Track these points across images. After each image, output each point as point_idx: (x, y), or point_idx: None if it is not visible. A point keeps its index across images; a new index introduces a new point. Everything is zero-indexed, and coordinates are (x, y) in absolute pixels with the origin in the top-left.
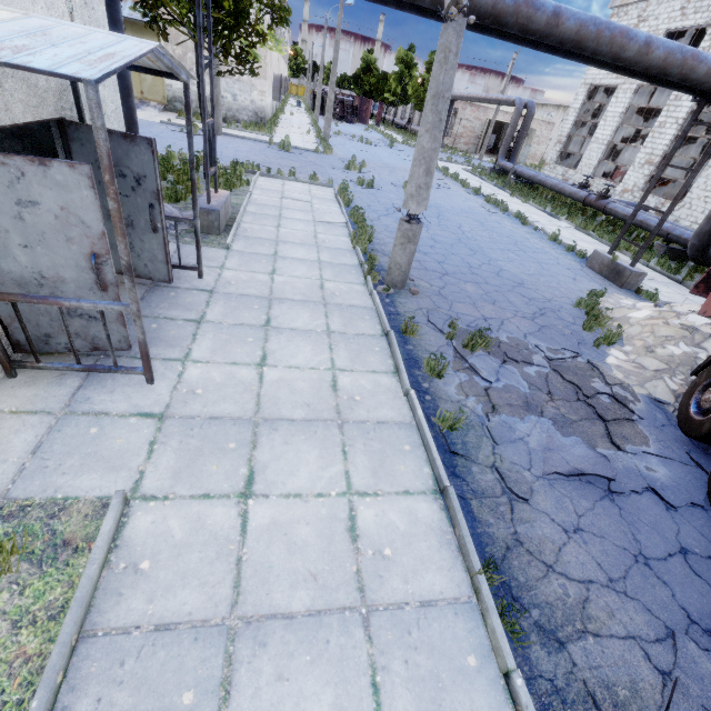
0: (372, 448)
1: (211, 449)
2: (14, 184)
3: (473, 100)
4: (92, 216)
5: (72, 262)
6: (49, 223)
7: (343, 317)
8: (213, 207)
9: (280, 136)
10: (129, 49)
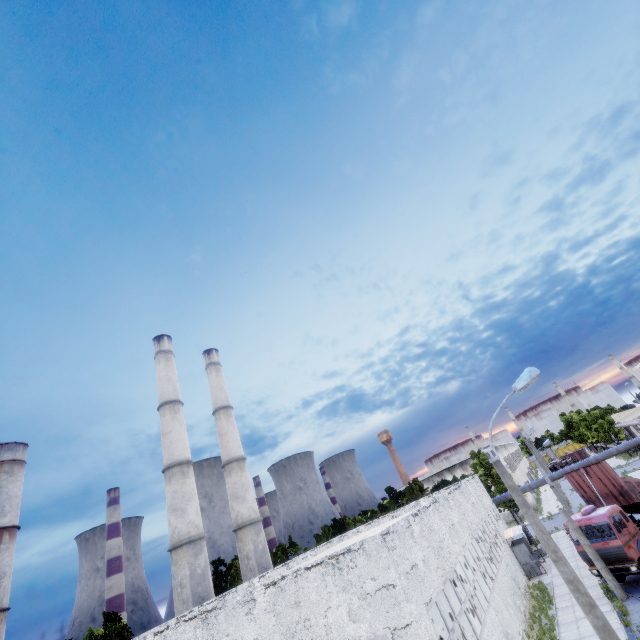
0: (583, 568)
1: (559, 576)
2: (518, 548)
3: (627, 426)
4: (526, 549)
5: (527, 557)
6: (523, 552)
7: (578, 556)
8: (539, 548)
9: (545, 511)
10: (520, 527)
